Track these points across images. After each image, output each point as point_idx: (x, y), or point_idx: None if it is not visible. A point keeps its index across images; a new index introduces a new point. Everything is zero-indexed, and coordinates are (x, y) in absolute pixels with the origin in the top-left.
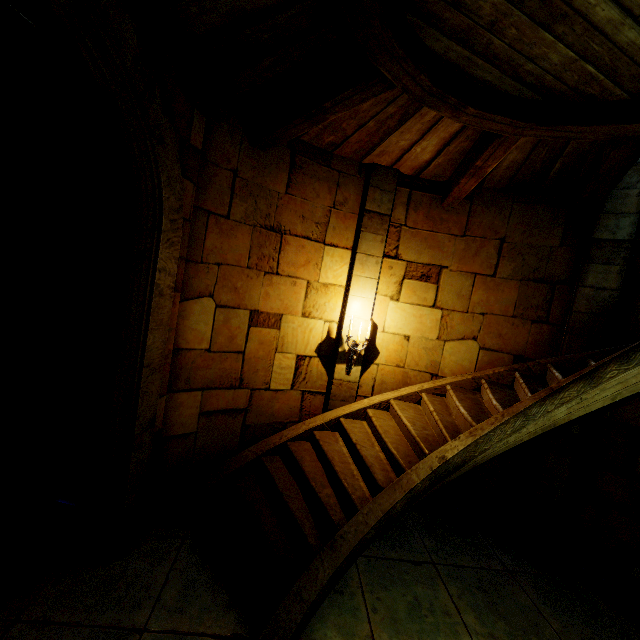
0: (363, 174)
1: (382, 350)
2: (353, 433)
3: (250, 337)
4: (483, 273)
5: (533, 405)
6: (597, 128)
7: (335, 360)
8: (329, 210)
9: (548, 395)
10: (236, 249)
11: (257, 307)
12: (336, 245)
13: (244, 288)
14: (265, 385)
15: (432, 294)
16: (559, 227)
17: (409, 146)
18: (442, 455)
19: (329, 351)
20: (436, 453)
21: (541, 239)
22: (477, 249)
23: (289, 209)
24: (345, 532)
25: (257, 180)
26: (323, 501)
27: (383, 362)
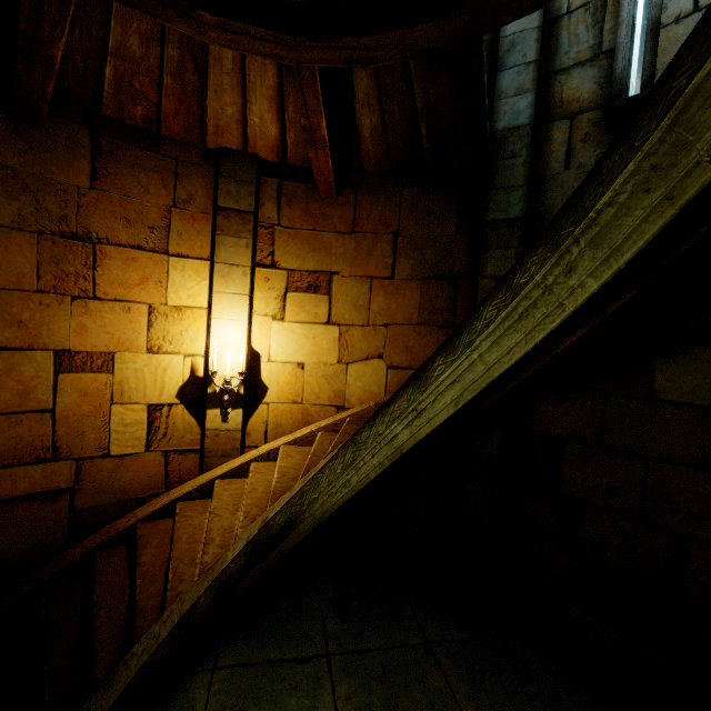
0: (212, 162)
1: (271, 385)
2: (218, 498)
3: (62, 388)
4: (380, 276)
5: (363, 428)
6: (382, 38)
7: (205, 405)
8: (168, 210)
9: (377, 411)
10: (10, 266)
11: (67, 345)
12: (186, 255)
13: (37, 320)
14: (101, 451)
15: (325, 308)
16: (453, 212)
17: (242, 115)
18: (267, 516)
19: (197, 394)
20: (264, 514)
21: (437, 228)
22: (370, 247)
23: (101, 209)
24: (132, 655)
25: (34, 169)
26: (137, 607)
27: (275, 400)
